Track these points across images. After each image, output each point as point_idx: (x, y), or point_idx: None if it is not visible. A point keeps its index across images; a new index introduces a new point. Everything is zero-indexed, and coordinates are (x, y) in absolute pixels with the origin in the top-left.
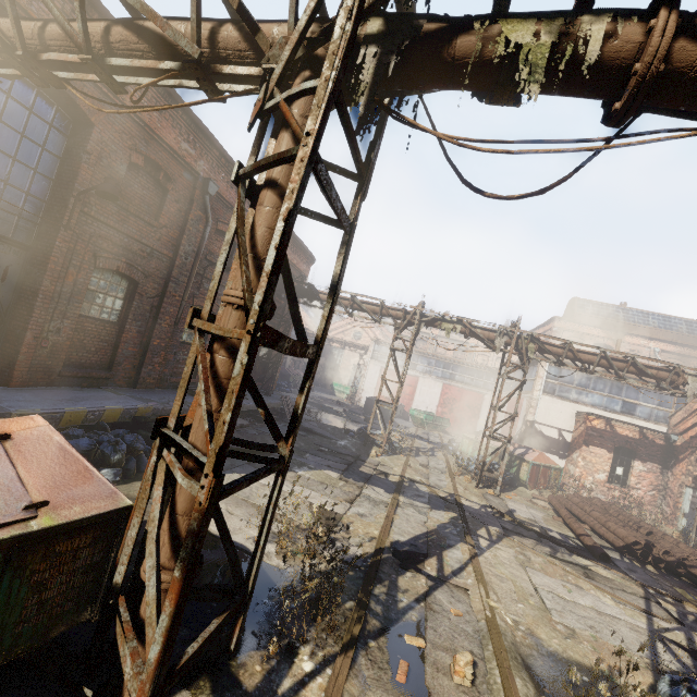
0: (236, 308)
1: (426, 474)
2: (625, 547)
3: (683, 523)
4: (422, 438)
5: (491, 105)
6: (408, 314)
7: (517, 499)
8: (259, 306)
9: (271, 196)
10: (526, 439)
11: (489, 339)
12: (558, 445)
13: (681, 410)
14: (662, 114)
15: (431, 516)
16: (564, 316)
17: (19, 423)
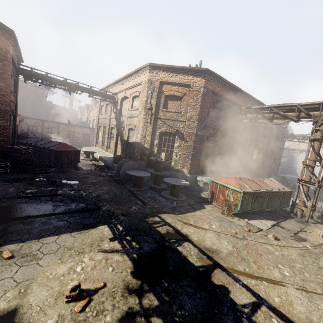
0: (312, 161)
1: None
2: None
3: None
4: None
5: None
6: None
7: None
8: (322, 162)
9: (317, 142)
10: None
11: None
12: None
13: None
14: None
15: None
16: None
17: (270, 179)
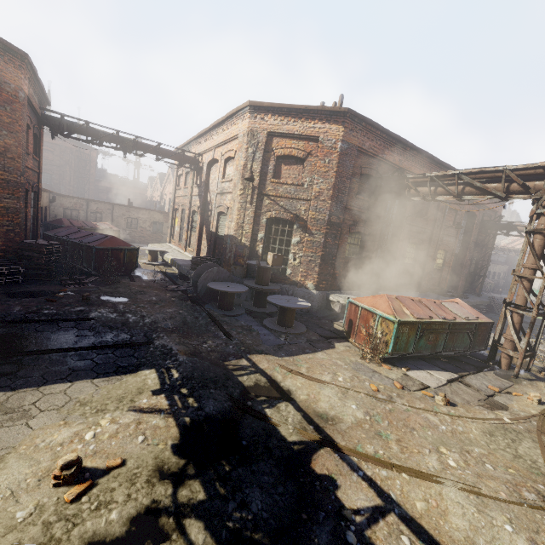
0: (530, 269)
1: None
2: None
3: None
4: None
5: None
6: None
7: None
8: None
9: (540, 236)
10: None
11: None
12: None
13: None
14: None
15: None
16: None
17: (456, 300)
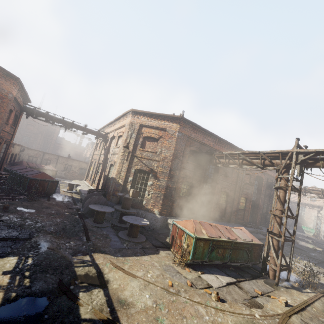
0: (279, 210)
1: None
2: None
3: None
4: None
5: None
6: None
7: None
8: (286, 212)
9: (282, 191)
10: None
11: None
12: None
13: None
14: None
15: None
16: None
17: (241, 227)
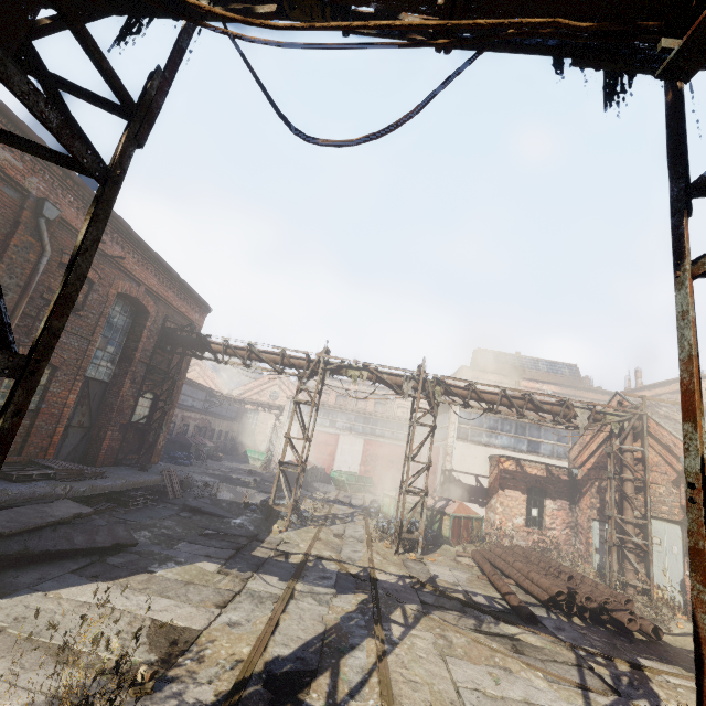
0: None
1: (339, 546)
2: (550, 599)
3: (596, 559)
4: (342, 502)
5: (295, 13)
6: (312, 362)
7: (441, 560)
8: None
9: None
10: (446, 490)
11: (397, 384)
12: (477, 493)
13: (576, 443)
14: (500, 51)
15: (335, 605)
16: (471, 365)
17: None
